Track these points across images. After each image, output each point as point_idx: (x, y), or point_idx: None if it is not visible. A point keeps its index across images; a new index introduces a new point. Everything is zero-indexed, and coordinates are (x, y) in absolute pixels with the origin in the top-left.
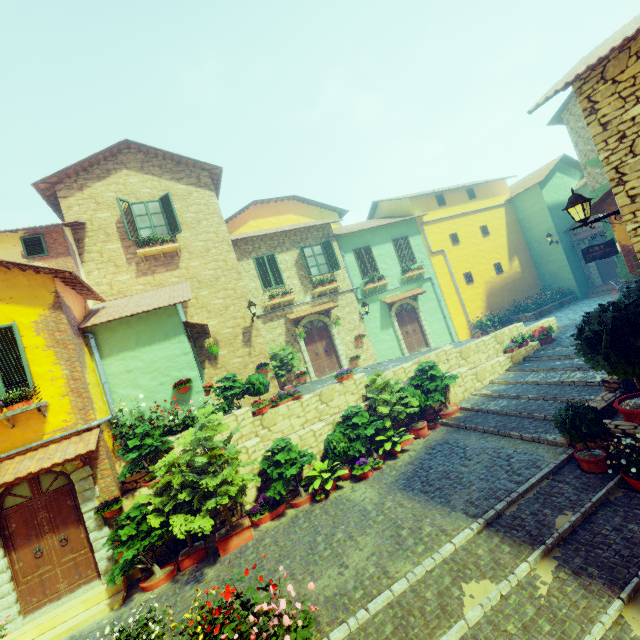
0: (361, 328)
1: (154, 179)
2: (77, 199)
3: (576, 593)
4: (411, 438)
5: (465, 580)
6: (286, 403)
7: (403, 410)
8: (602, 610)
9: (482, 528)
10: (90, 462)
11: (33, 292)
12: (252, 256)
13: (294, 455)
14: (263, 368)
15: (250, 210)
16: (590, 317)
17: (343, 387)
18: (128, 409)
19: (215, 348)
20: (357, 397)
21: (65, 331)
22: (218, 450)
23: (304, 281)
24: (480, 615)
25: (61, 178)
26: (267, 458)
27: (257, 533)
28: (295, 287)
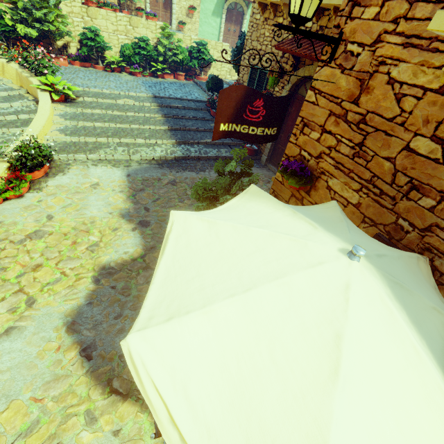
0: (197, 2)
1: None
2: None
3: (153, 111)
4: (172, 76)
5: (128, 98)
6: (107, 10)
7: (172, 57)
8: (154, 114)
9: (152, 97)
10: None
11: None
12: None
13: (99, 40)
14: None
15: None
16: (242, 35)
17: (147, 23)
18: None
19: None
20: (154, 36)
21: None
22: None
23: None
24: (122, 103)
25: None
26: (84, 33)
27: (70, 66)
28: None
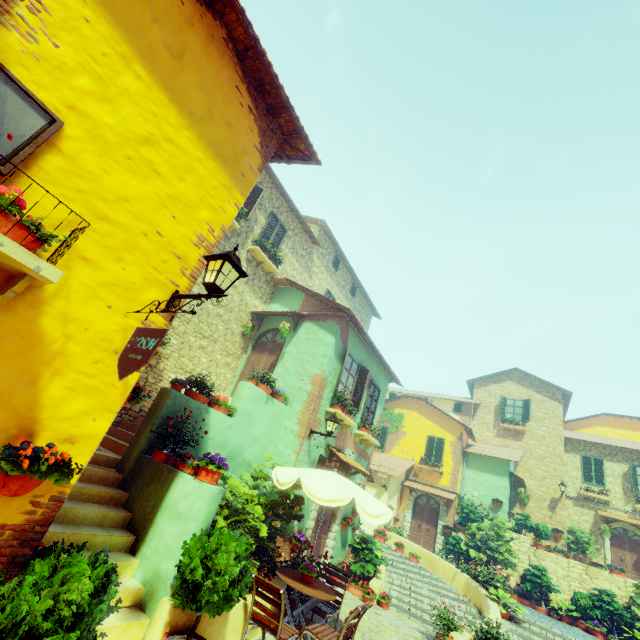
0: None
1: (524, 388)
2: (481, 390)
3: None
4: None
5: None
6: (557, 554)
7: None
8: None
9: None
10: (448, 506)
11: (454, 430)
12: (580, 453)
13: (545, 579)
14: (557, 532)
15: (599, 418)
16: None
17: (611, 577)
18: (468, 497)
19: (523, 495)
20: (623, 594)
21: (459, 449)
22: (501, 532)
23: (628, 492)
24: None
25: (478, 379)
26: (528, 570)
27: None
28: (615, 493)
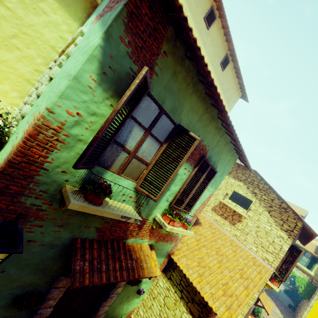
0: None
1: None
2: None
3: None
4: None
5: None
6: None
7: None
8: None
9: None
10: None
11: None
12: None
13: None
14: None
15: (317, 239)
16: None
17: None
18: None
19: None
20: None
21: None
22: None
23: None
24: None
25: None
26: None
27: None
28: None
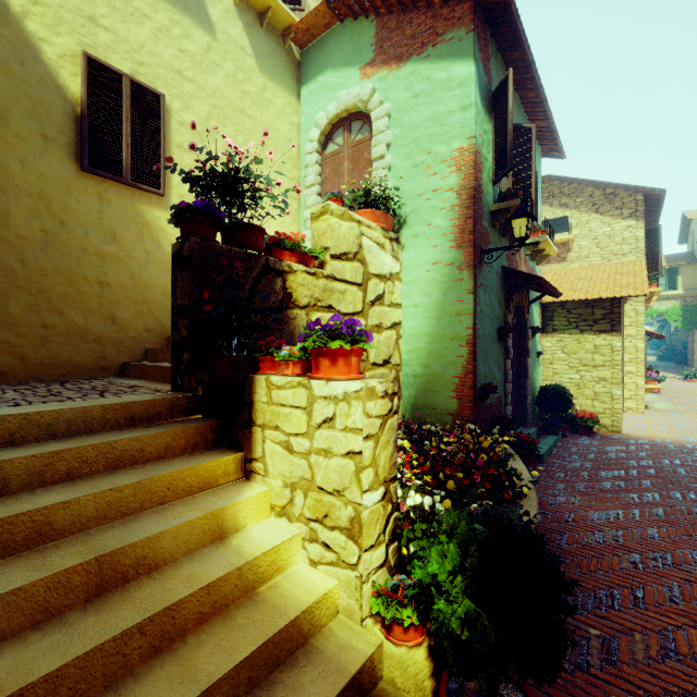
0: None
1: None
2: None
3: None
4: None
5: None
6: None
7: None
8: None
9: None
10: None
11: None
12: None
13: None
14: None
15: None
16: None
17: None
18: None
19: None
20: None
21: None
22: None
23: None
24: None
25: None
26: None
27: None
28: None
